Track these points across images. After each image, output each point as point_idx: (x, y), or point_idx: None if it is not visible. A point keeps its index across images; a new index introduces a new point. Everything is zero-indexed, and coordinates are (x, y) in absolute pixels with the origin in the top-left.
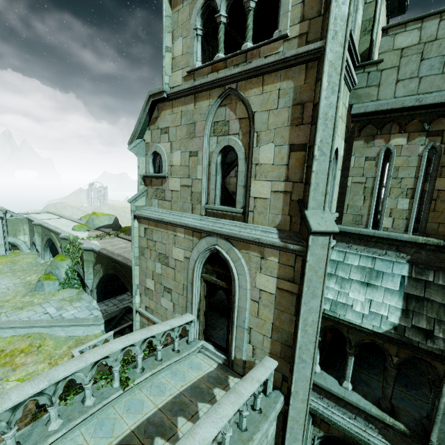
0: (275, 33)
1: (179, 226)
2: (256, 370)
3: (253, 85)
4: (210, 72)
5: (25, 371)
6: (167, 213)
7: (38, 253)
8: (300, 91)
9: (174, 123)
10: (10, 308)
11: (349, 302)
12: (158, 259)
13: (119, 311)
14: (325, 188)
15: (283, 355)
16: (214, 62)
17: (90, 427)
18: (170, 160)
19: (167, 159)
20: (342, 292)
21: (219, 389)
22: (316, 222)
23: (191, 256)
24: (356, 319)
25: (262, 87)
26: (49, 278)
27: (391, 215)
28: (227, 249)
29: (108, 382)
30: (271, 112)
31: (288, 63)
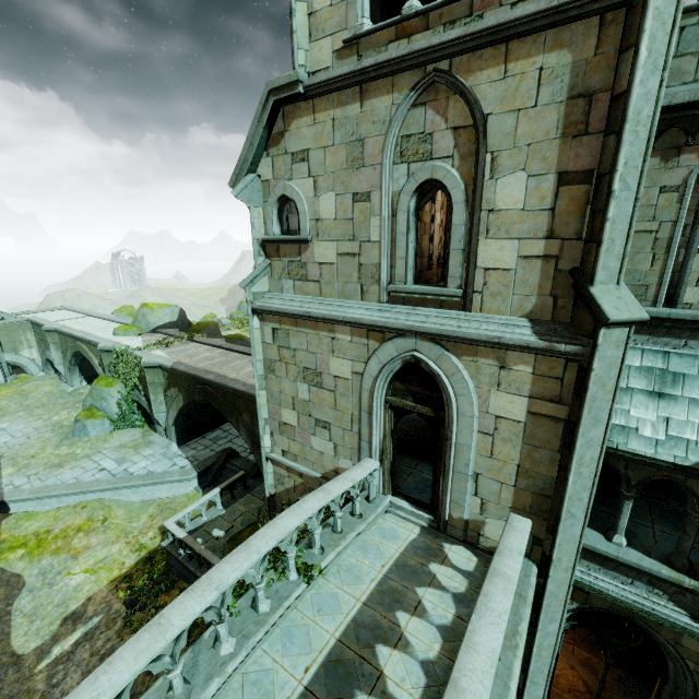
0: None
1: (340, 323)
2: (509, 536)
3: (485, 63)
4: (393, 40)
5: (92, 558)
6: (315, 303)
7: (60, 376)
8: (586, 70)
9: (320, 142)
10: (41, 467)
11: (631, 424)
12: (301, 378)
13: (217, 457)
14: (622, 246)
15: (535, 510)
16: (402, 19)
17: (275, 642)
18: (315, 210)
19: (307, 209)
20: (618, 409)
21: (436, 565)
22: (612, 307)
23: (366, 371)
24: (646, 448)
25: (505, 65)
26: (93, 415)
27: (698, 284)
28: (435, 356)
29: (280, 575)
30: (522, 114)
31: (564, 15)
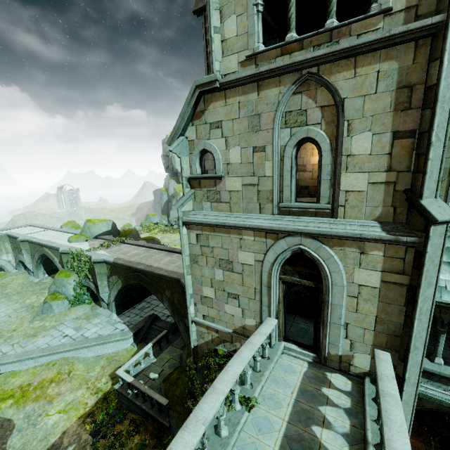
0: (374, 6)
1: (246, 229)
2: (380, 366)
3: (341, 68)
4: (279, 55)
5: (63, 401)
6: (227, 216)
7: (29, 272)
8: (407, 72)
9: (230, 116)
10: (21, 337)
11: (441, 284)
12: (218, 266)
13: (145, 321)
14: (437, 175)
15: (390, 345)
16: (286, 44)
17: None
18: (226, 158)
19: (221, 157)
20: None
21: (326, 388)
22: (437, 212)
23: (265, 259)
24: None
25: (354, 69)
26: (57, 298)
27: None
28: (314, 248)
29: (228, 406)
30: (367, 98)
31: (392, 41)
